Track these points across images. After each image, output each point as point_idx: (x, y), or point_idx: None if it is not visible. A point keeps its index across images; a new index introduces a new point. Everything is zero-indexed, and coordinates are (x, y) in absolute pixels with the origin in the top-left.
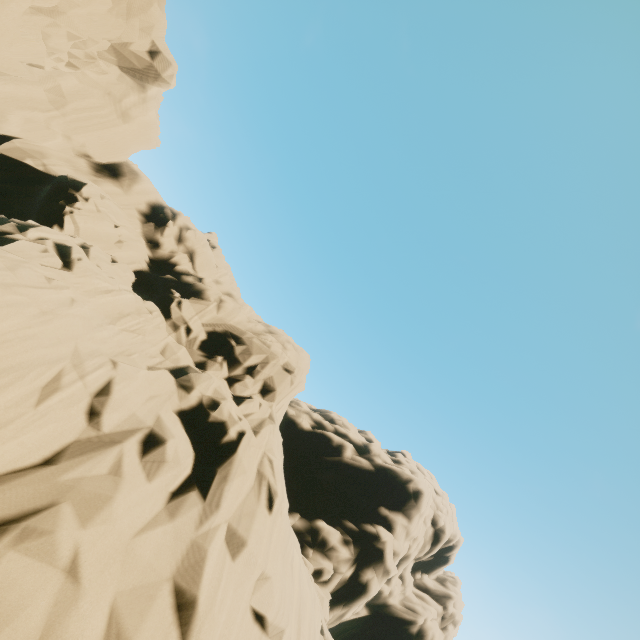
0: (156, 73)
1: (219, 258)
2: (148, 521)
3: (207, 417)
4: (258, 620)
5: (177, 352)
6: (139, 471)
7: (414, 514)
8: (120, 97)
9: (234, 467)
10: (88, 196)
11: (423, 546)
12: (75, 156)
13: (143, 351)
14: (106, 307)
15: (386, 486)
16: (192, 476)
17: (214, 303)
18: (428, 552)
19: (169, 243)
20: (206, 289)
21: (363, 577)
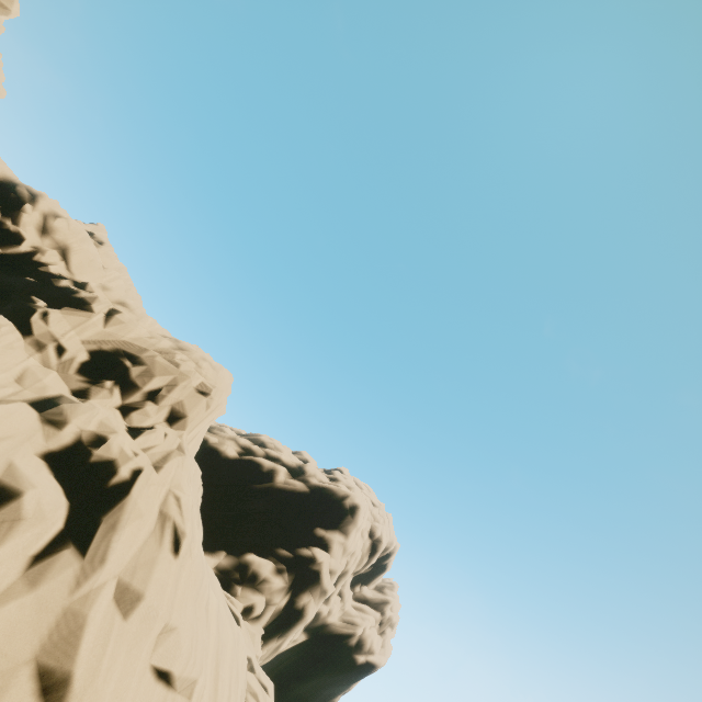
0: None
1: (109, 257)
2: None
3: (88, 457)
4: (162, 678)
5: (43, 378)
6: None
7: (351, 529)
8: None
9: (126, 512)
10: None
11: (361, 559)
12: None
13: None
14: None
15: (322, 506)
16: (65, 531)
17: (99, 314)
18: (366, 564)
19: (27, 234)
20: (87, 296)
21: (299, 603)
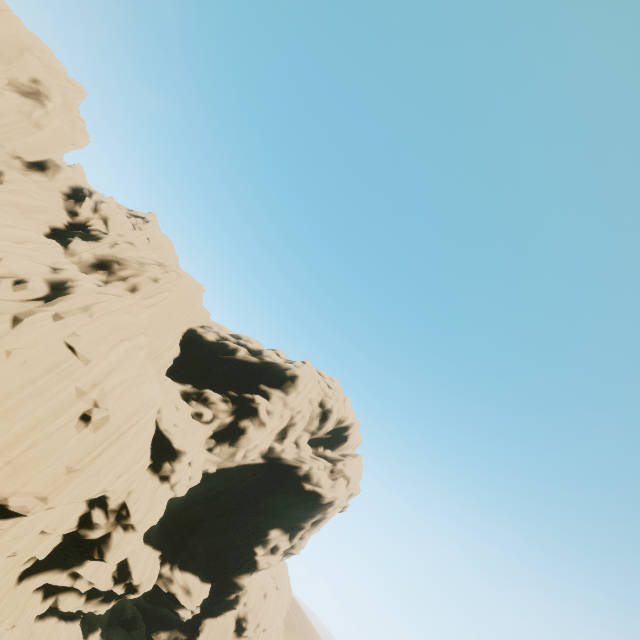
0: (45, 94)
1: (152, 230)
2: (8, 300)
3: (67, 284)
4: (71, 349)
5: (67, 265)
6: (10, 288)
7: (291, 391)
8: (30, 113)
9: (70, 298)
10: (12, 181)
11: (311, 420)
12: (11, 159)
13: (36, 258)
14: (12, 235)
15: (268, 373)
16: (44, 298)
17: (108, 244)
18: (320, 427)
19: (86, 213)
20: (105, 237)
21: (241, 424)
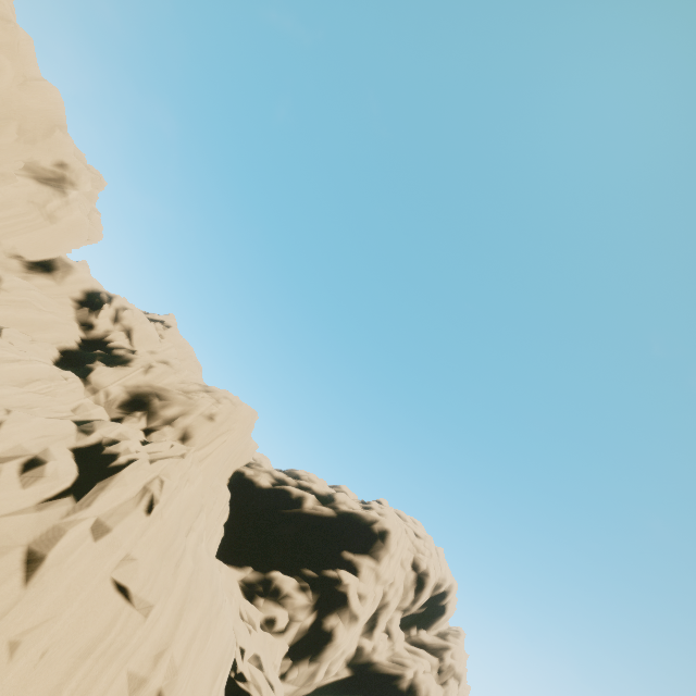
0: (71, 180)
1: (174, 336)
2: (14, 511)
3: (102, 451)
4: (122, 592)
5: (91, 410)
6: (15, 482)
7: (383, 555)
8: (44, 203)
9: (114, 481)
10: (11, 289)
11: (405, 593)
12: (7, 258)
13: (48, 407)
14: (13, 374)
15: (350, 530)
16: (72, 489)
17: (141, 369)
18: (415, 600)
19: (104, 324)
20: (135, 358)
21: (326, 624)
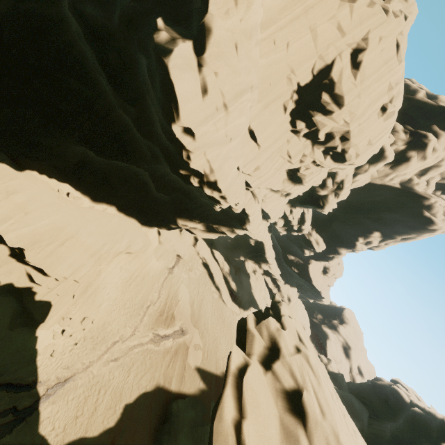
0: None
1: None
2: None
3: None
4: (396, 47)
5: None
6: None
7: None
8: None
9: None
10: None
11: None
12: None
13: None
14: None
15: (443, 116)
16: None
17: None
18: None
19: None
20: None
21: (409, 153)
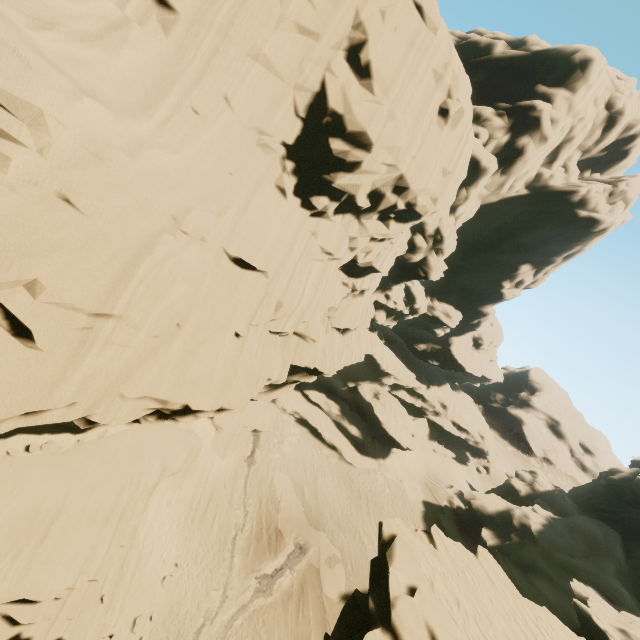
0: None
1: None
2: None
3: None
4: (418, 12)
5: None
6: None
7: (579, 86)
8: None
9: None
10: None
11: (592, 131)
12: None
13: None
14: None
15: (545, 66)
16: None
17: None
18: (599, 141)
19: None
20: None
21: (518, 143)
